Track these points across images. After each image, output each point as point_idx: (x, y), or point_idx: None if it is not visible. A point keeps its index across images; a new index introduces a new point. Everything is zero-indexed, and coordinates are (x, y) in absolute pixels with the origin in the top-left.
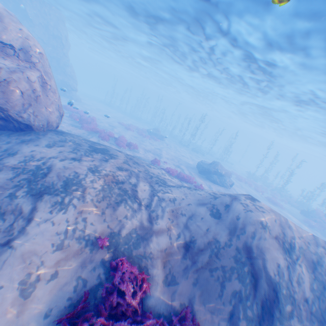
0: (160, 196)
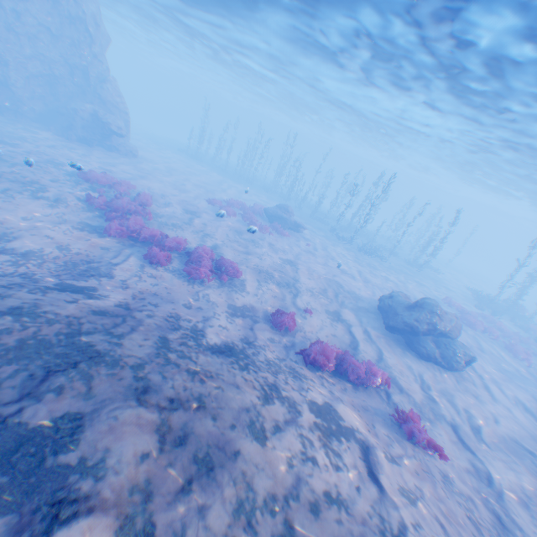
0: None
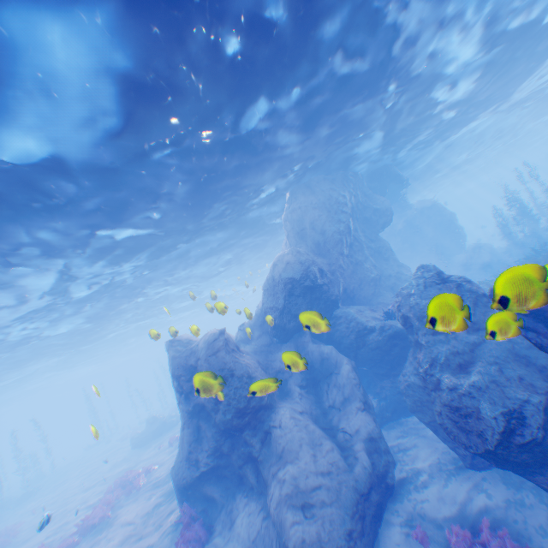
0: None
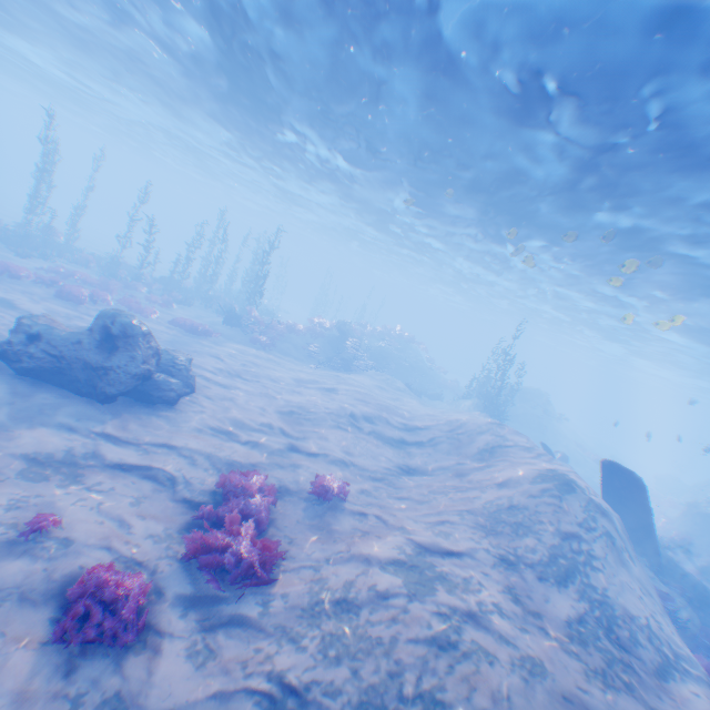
0: (669, 650)
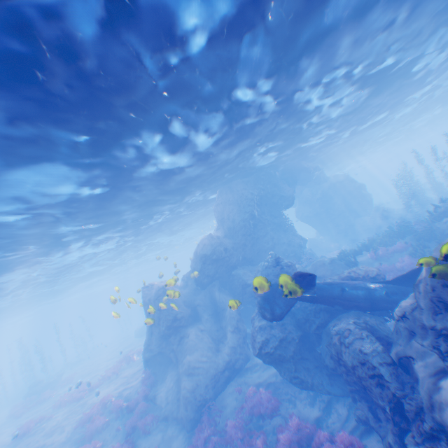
0: None
